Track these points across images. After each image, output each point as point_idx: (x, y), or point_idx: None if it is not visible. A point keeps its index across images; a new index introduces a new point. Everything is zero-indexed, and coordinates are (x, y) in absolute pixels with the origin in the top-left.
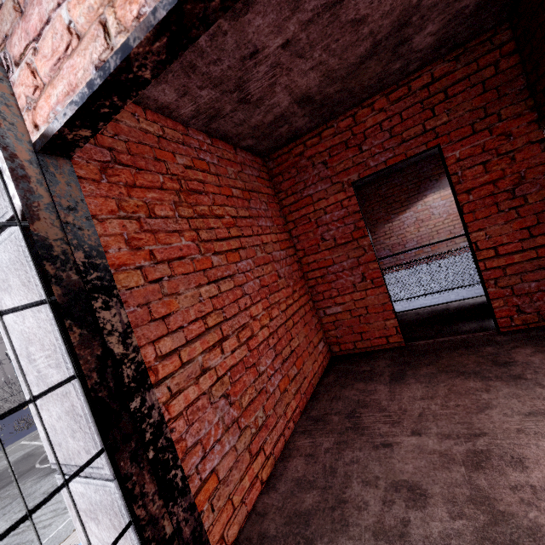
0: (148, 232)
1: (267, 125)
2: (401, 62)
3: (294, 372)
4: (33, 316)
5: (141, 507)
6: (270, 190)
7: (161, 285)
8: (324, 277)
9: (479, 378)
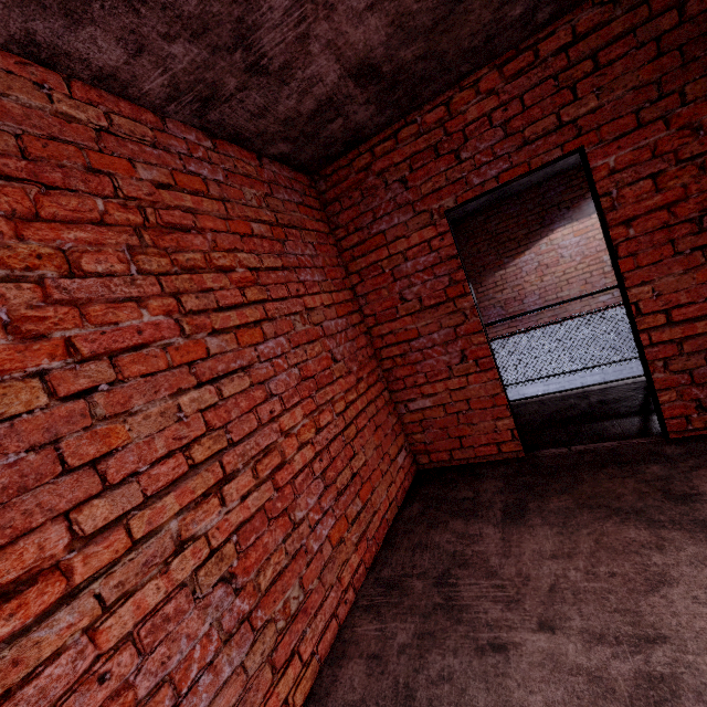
0: (64, 303)
1: (308, 118)
2: (524, 4)
3: (356, 508)
4: None
5: None
6: (321, 225)
7: (90, 402)
8: (404, 355)
9: (643, 522)
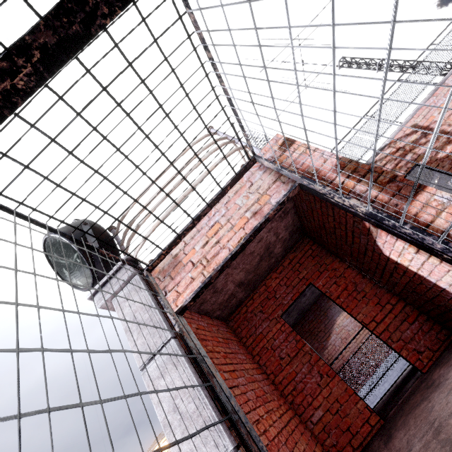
0: None
1: (226, 301)
2: (274, 258)
3: None
4: (179, 379)
5: (254, 451)
6: (236, 338)
7: None
8: (295, 388)
9: (424, 400)
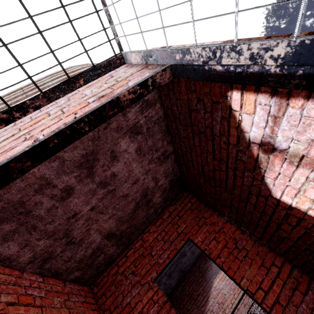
0: None
1: (89, 257)
2: (153, 209)
3: None
4: None
5: None
6: (95, 312)
7: None
8: None
9: None
